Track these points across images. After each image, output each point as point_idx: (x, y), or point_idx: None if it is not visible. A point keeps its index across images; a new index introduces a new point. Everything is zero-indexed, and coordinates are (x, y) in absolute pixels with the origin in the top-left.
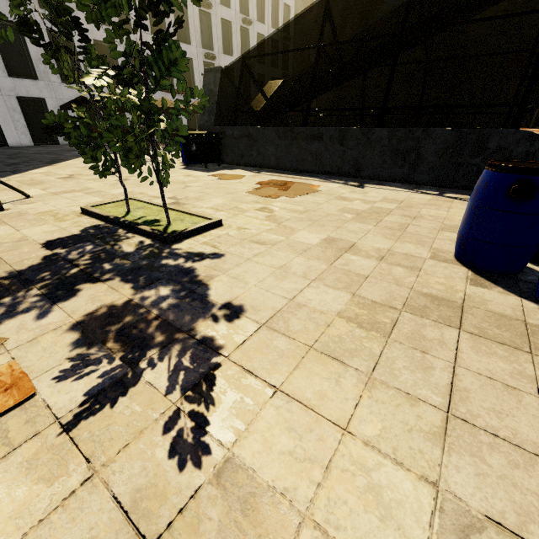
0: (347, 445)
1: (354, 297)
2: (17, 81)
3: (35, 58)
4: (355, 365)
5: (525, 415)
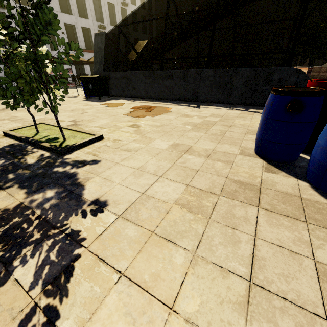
0: (171, 325)
1: (187, 187)
2: None
3: None
4: (184, 244)
5: (305, 277)
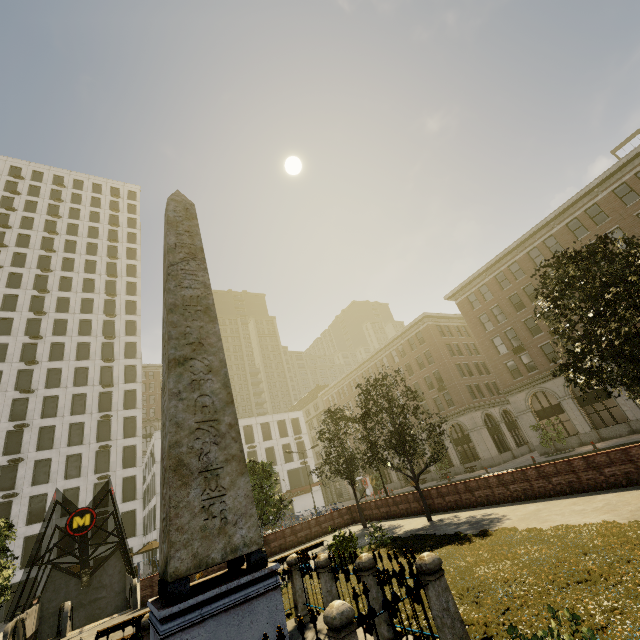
0: None
1: None
2: (61, 559)
3: None
4: None
5: None
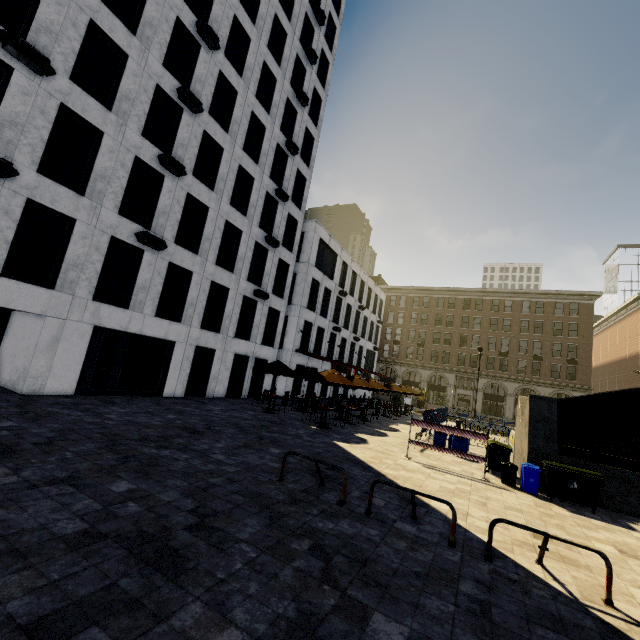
0: None
1: None
2: (204, 332)
3: (226, 315)
4: None
5: None
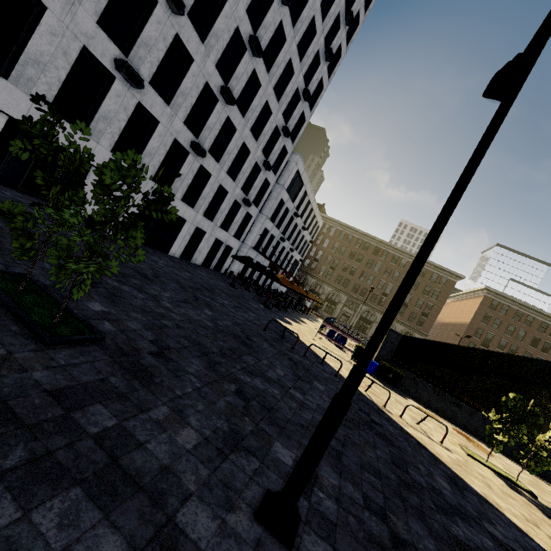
0: None
1: None
2: (204, 218)
3: (220, 210)
4: None
5: None
